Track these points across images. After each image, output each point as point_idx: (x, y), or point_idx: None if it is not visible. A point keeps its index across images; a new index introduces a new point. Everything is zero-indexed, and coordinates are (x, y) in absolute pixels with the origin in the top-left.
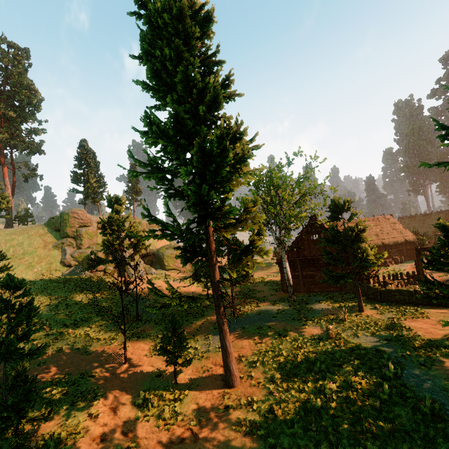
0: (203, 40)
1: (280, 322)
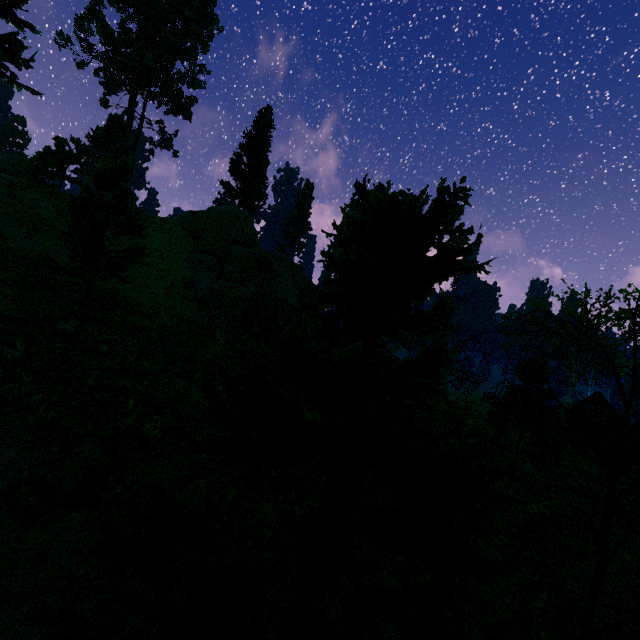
0: None
1: None
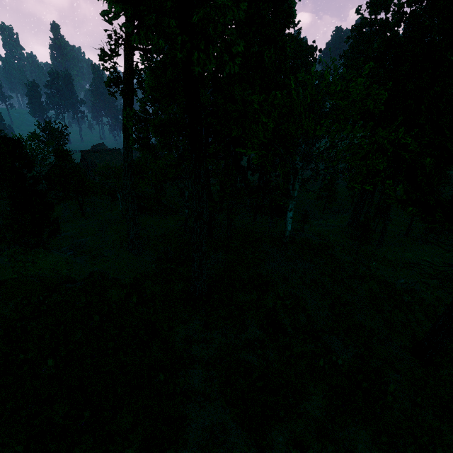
0: None
1: None
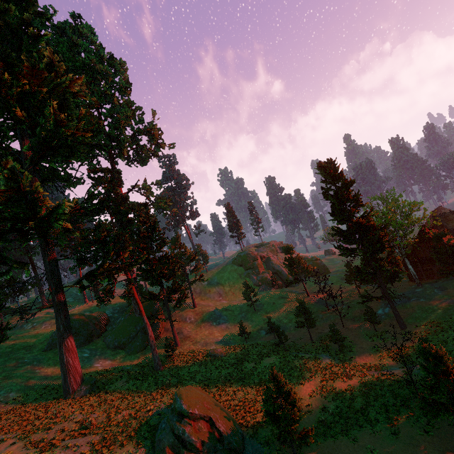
0: (348, 188)
1: (417, 301)
